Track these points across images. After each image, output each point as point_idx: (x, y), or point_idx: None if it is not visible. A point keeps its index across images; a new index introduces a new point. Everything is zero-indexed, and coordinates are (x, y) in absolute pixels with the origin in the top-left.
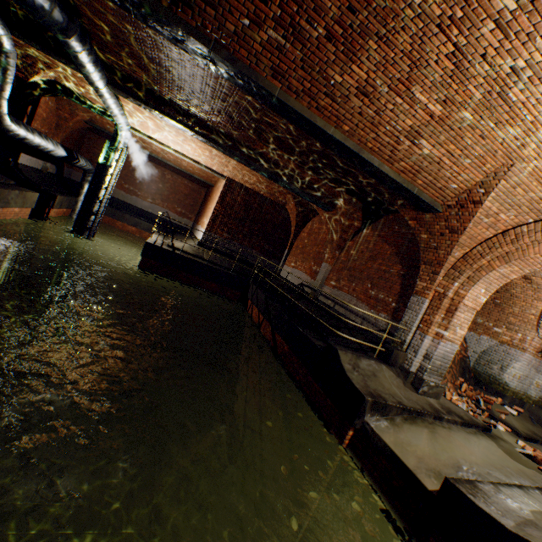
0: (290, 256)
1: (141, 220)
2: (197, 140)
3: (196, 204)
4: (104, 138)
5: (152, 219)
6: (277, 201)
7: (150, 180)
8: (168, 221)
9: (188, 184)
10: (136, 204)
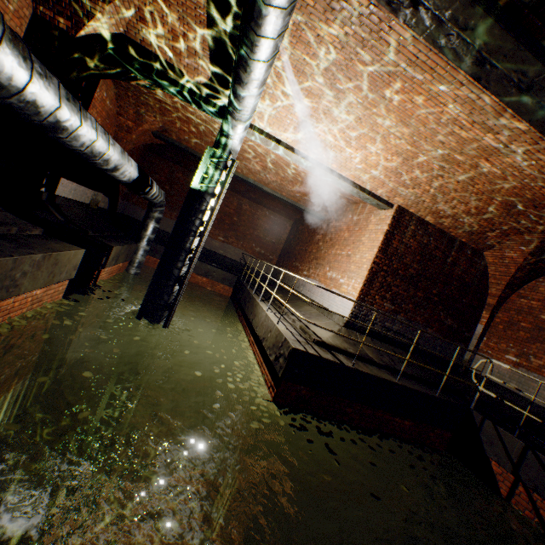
0: (493, 337)
1: (215, 267)
2: (406, 130)
3: (278, 241)
4: (168, 160)
5: (224, 264)
6: (470, 244)
7: (222, 212)
8: (243, 265)
9: (269, 215)
10: (204, 244)
